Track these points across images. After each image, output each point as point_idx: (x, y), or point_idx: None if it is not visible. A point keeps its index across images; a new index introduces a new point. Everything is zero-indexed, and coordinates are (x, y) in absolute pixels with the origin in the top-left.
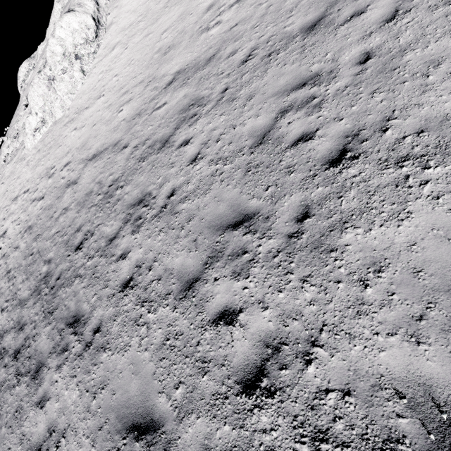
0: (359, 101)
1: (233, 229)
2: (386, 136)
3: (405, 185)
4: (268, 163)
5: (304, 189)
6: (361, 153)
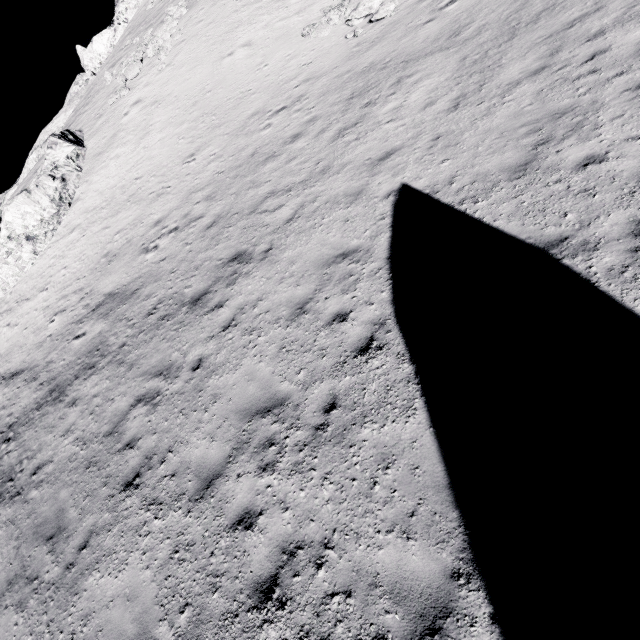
0: (171, 417)
1: (45, 542)
2: (159, 470)
3: (140, 532)
4: (102, 463)
5: (101, 510)
6: (142, 483)
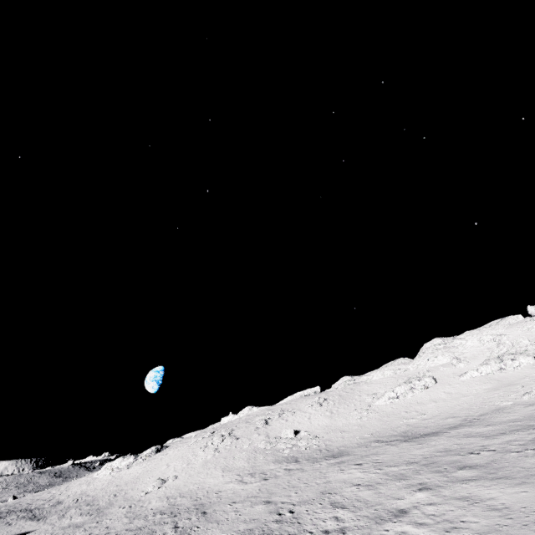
0: None
1: None
2: None
3: None
4: None
5: None
6: None
